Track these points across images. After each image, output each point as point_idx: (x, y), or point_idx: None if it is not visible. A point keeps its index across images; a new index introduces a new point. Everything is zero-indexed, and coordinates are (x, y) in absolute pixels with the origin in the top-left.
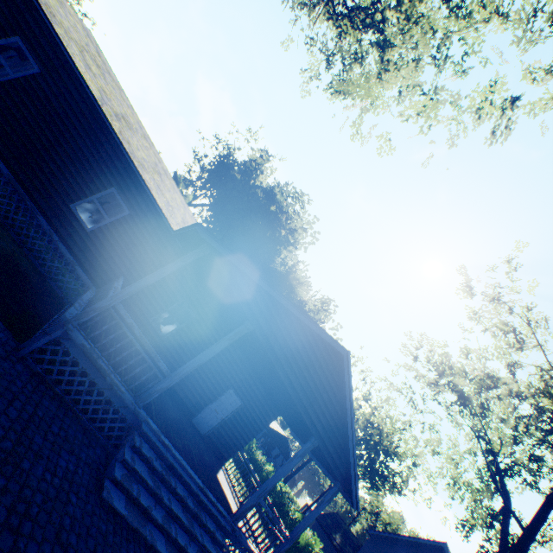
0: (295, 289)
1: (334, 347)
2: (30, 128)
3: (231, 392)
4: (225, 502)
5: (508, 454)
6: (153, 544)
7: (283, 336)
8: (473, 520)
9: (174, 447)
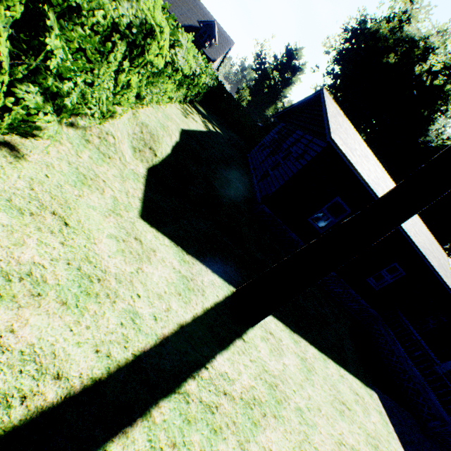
0: None
1: None
2: None
3: None
4: None
5: None
6: None
7: None
8: None
9: None
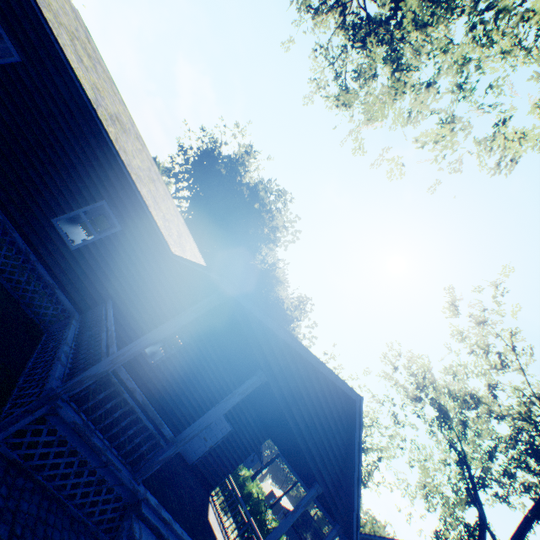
0: (274, 288)
1: (348, 394)
2: (6, 127)
3: (221, 418)
4: None
5: (482, 468)
6: None
7: (297, 384)
8: (448, 533)
9: (171, 513)
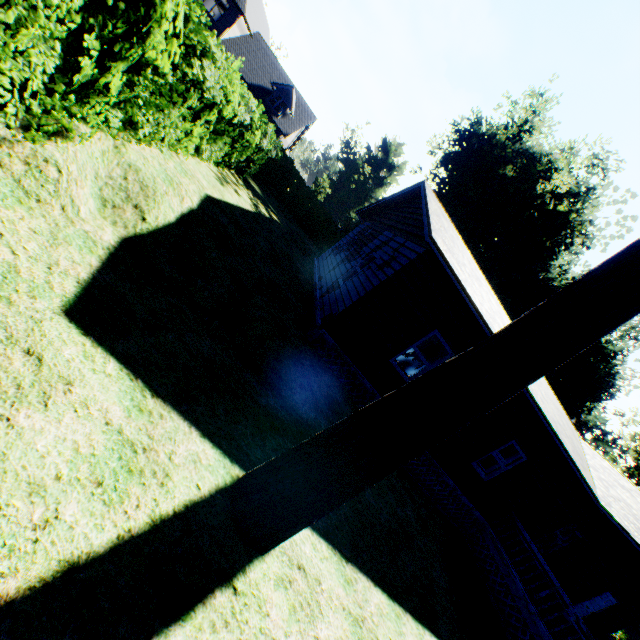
0: None
1: None
2: None
3: (606, 593)
4: None
5: None
6: None
7: None
8: None
9: None
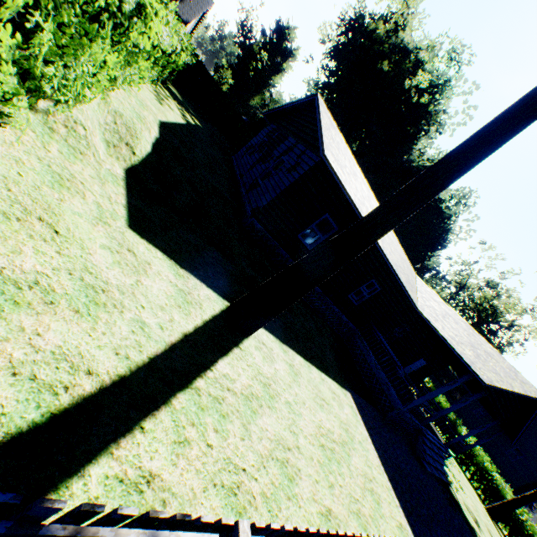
0: None
1: None
2: None
3: (421, 359)
4: (433, 430)
5: None
6: (436, 475)
7: (502, 394)
8: None
9: (424, 426)
